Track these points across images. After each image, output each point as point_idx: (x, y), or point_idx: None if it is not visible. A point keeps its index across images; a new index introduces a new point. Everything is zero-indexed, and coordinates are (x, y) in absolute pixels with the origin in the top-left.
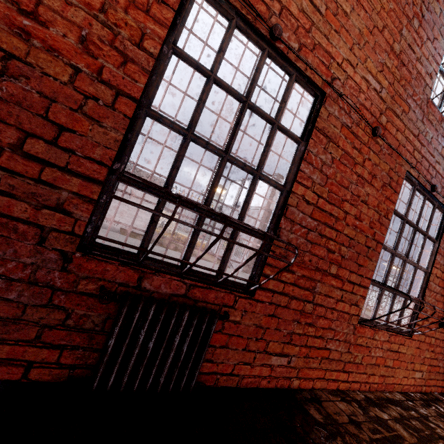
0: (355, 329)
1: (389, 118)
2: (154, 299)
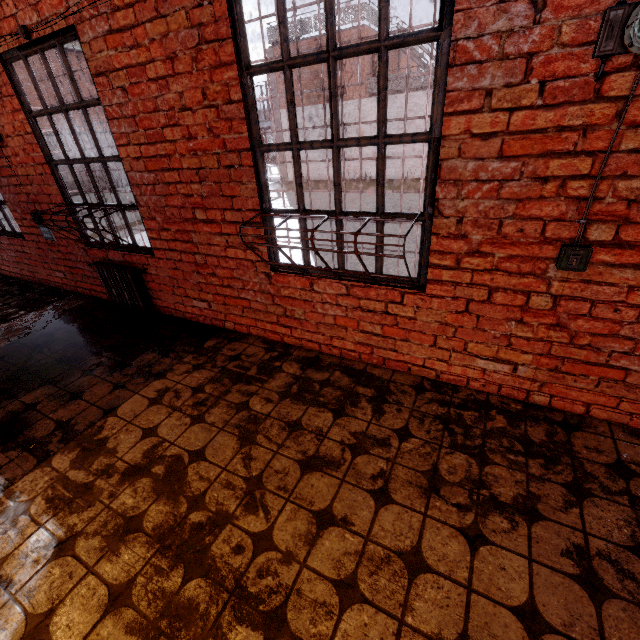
0: (271, 278)
1: None
2: (105, 264)
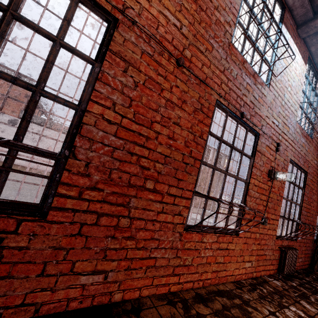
0: (181, 235)
1: (193, 53)
2: None
